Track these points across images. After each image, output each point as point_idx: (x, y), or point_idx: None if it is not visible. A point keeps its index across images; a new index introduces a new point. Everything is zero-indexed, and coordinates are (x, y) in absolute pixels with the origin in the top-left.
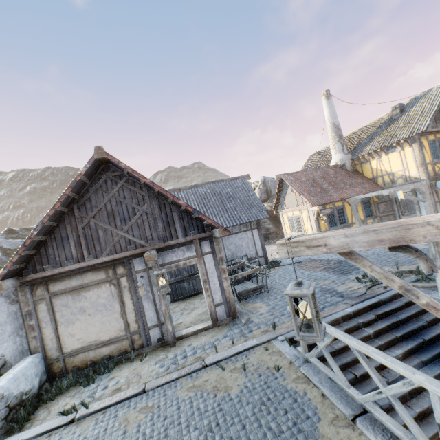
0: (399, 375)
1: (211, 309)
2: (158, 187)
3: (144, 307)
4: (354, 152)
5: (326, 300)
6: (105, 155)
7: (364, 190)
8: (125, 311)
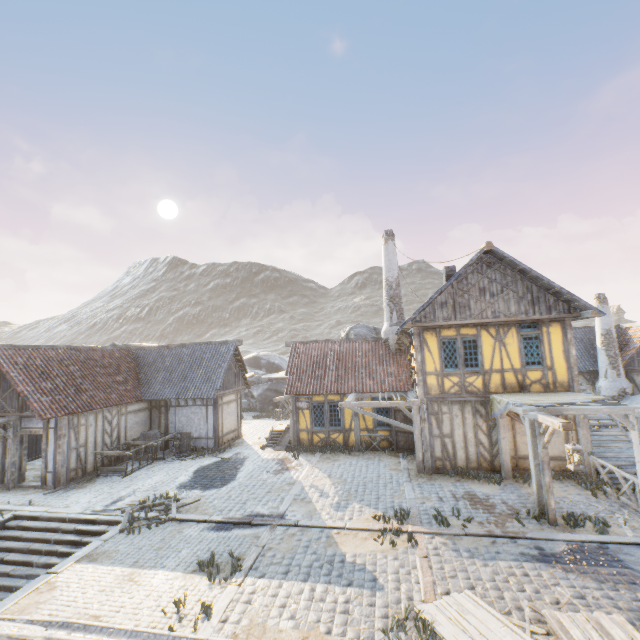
0: (19, 574)
1: (43, 473)
2: (9, 375)
3: (7, 454)
4: None
5: (100, 502)
6: None
7: (379, 386)
8: None
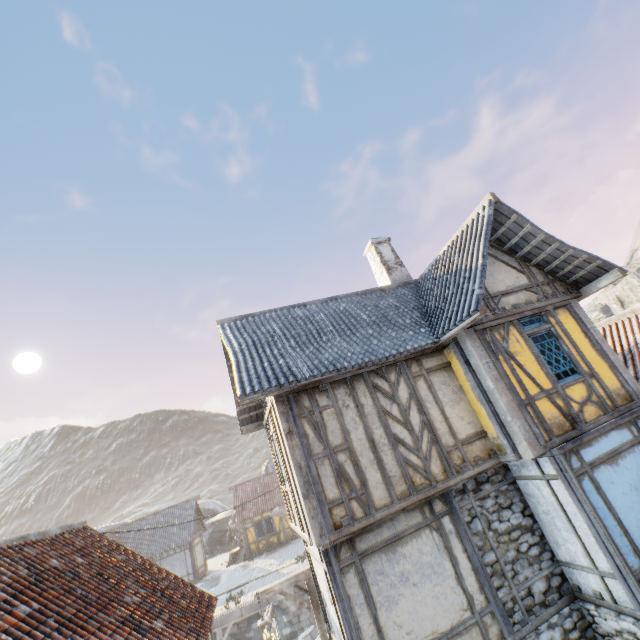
0: None
1: None
2: None
3: None
4: None
5: None
6: None
7: None
8: None
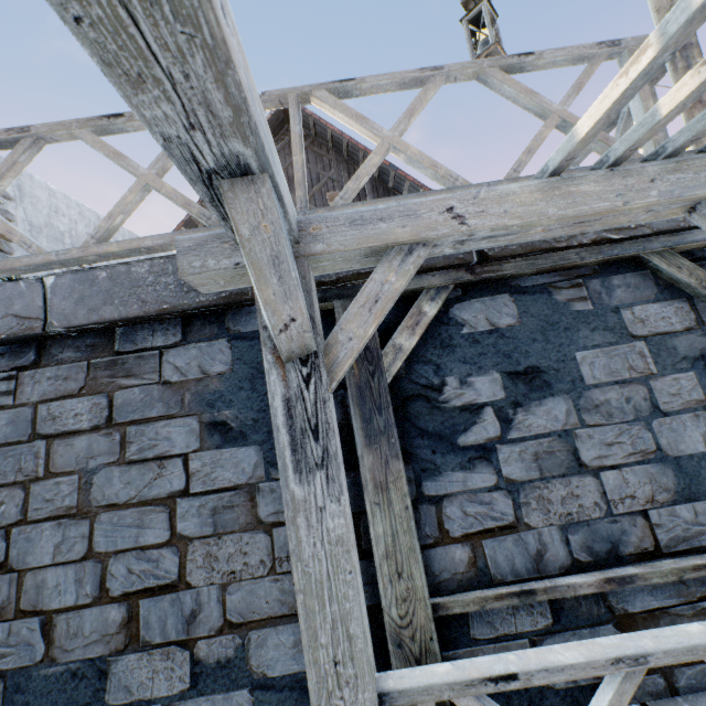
0: None
1: None
2: (348, 136)
3: None
4: None
5: None
6: None
7: None
8: None
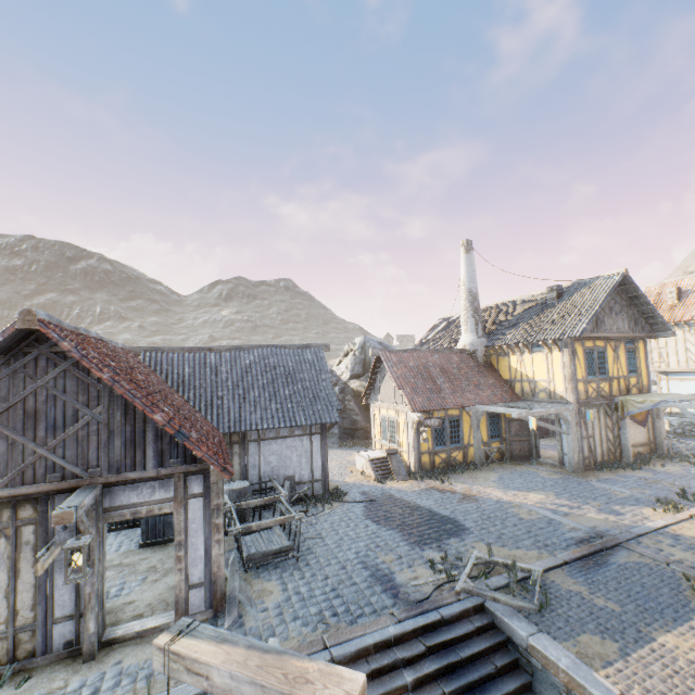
0: None
1: (180, 592)
2: (121, 388)
3: (54, 582)
4: (491, 336)
5: (370, 598)
6: (37, 325)
7: (494, 397)
8: (16, 586)
